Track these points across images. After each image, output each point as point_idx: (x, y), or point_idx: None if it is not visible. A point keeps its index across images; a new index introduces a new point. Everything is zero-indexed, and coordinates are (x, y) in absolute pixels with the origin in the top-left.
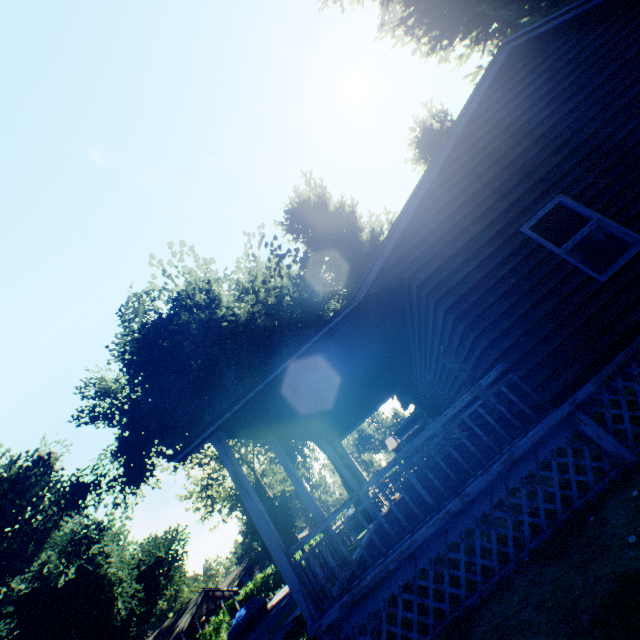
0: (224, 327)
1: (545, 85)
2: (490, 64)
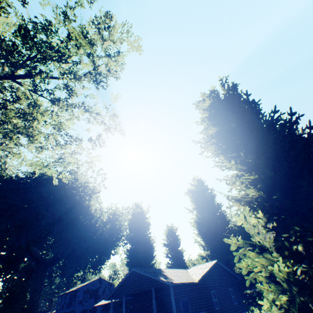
0: (92, 212)
1: (216, 270)
2: (215, 261)
